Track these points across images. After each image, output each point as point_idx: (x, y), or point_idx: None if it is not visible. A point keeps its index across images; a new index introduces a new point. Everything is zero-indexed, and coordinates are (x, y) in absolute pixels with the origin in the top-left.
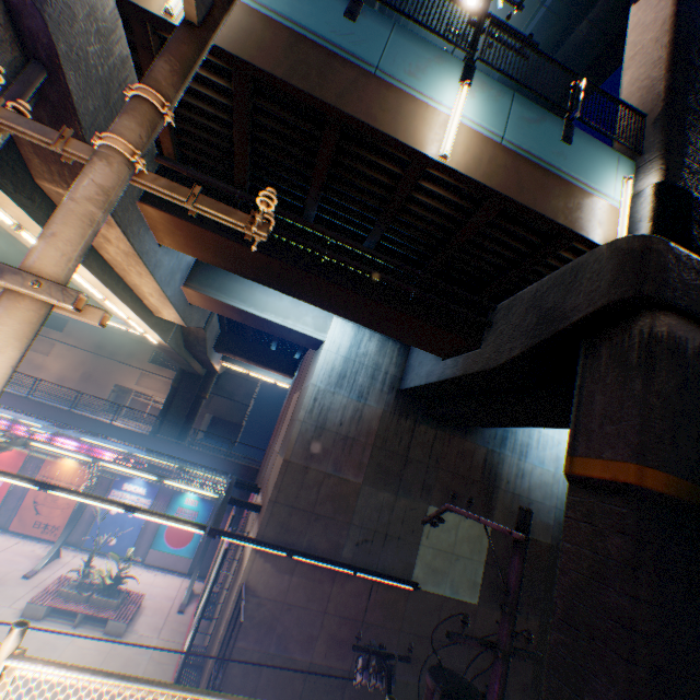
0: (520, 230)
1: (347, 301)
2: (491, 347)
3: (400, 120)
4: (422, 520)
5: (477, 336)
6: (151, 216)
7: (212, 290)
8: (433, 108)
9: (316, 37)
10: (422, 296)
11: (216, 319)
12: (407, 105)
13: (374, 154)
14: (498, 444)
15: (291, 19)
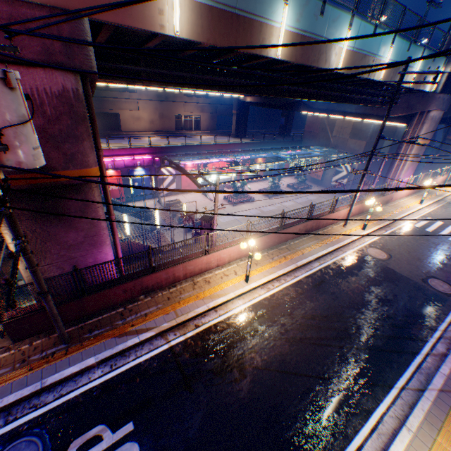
0: None
1: None
2: None
3: None
4: None
5: None
6: None
7: None
8: None
9: None
10: None
11: None
12: None
13: None
14: None
15: None
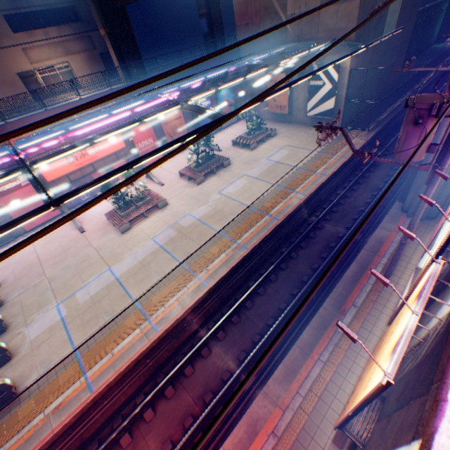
0: None
1: None
2: None
3: None
4: None
5: None
6: None
7: None
8: None
9: None
10: None
11: None
12: None
13: None
14: None
15: None
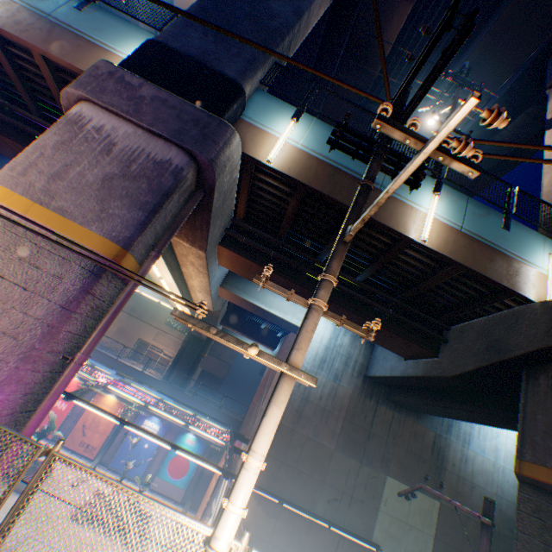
0: (472, 282)
1: (340, 313)
2: (447, 358)
3: (395, 217)
4: (398, 492)
5: (435, 348)
6: (221, 251)
7: (238, 290)
8: (415, 208)
9: (346, 169)
10: (396, 317)
11: (226, 303)
12: (399, 207)
13: (373, 231)
14: (444, 430)
15: (332, 159)
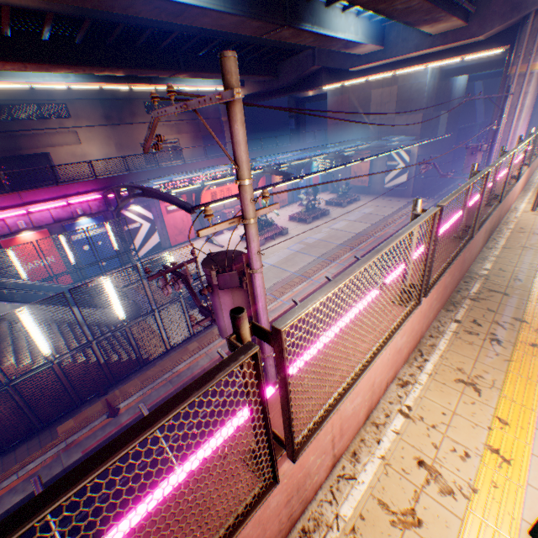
0: None
1: None
2: None
3: None
4: None
5: None
6: None
7: None
8: None
9: None
10: None
11: None
12: None
13: None
14: (452, 81)
15: None
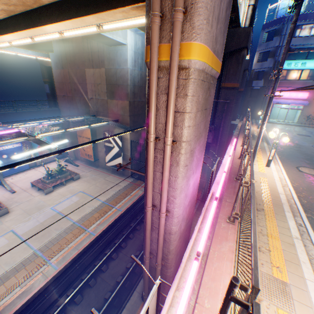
0: None
1: None
2: None
3: None
4: None
5: None
6: None
7: None
8: None
9: None
10: None
11: None
12: None
13: None
14: None
15: None
